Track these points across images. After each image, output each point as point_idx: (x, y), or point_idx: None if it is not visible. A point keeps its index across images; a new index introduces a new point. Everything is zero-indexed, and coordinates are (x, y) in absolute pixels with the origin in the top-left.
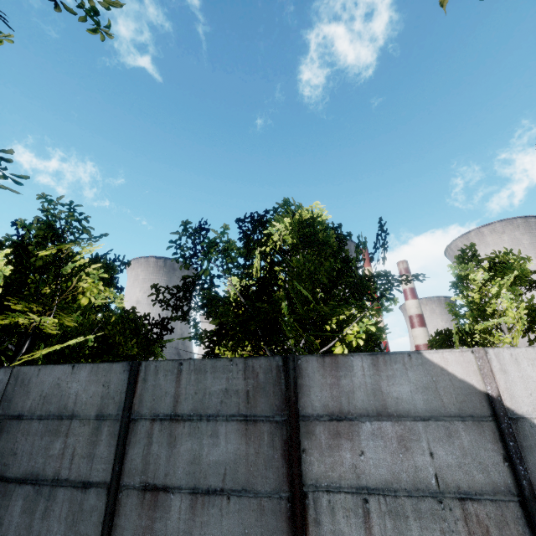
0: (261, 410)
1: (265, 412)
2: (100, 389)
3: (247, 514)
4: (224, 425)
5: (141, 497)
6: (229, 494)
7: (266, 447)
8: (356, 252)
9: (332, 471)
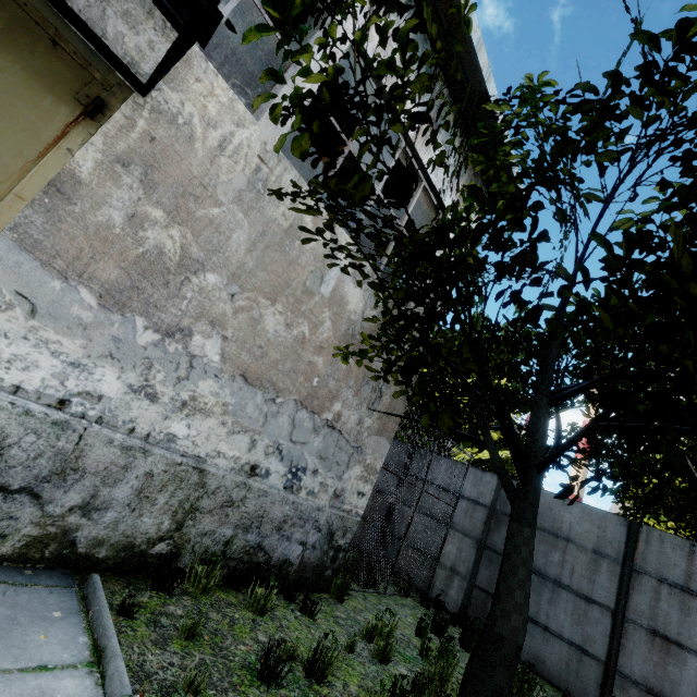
0: None
1: None
2: (594, 529)
3: None
4: None
5: (650, 637)
6: None
7: None
8: None
9: None
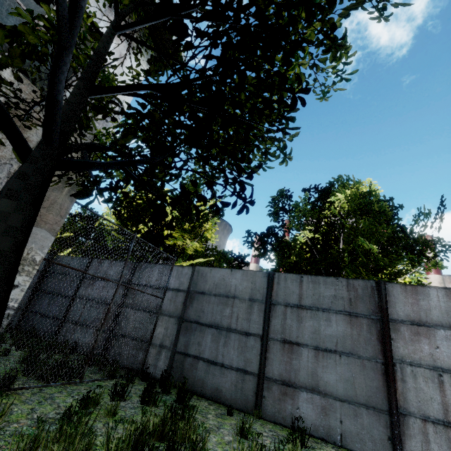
0: (361, 311)
1: (364, 312)
2: (249, 285)
3: (353, 366)
4: (335, 315)
5: (282, 345)
6: (340, 354)
7: (365, 332)
8: (414, 220)
9: (414, 354)
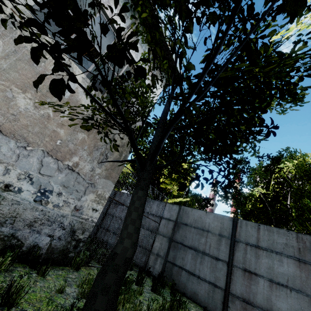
0: (308, 259)
1: None
2: (219, 224)
3: (302, 301)
4: (286, 258)
5: (243, 272)
6: (290, 289)
7: None
8: None
9: None
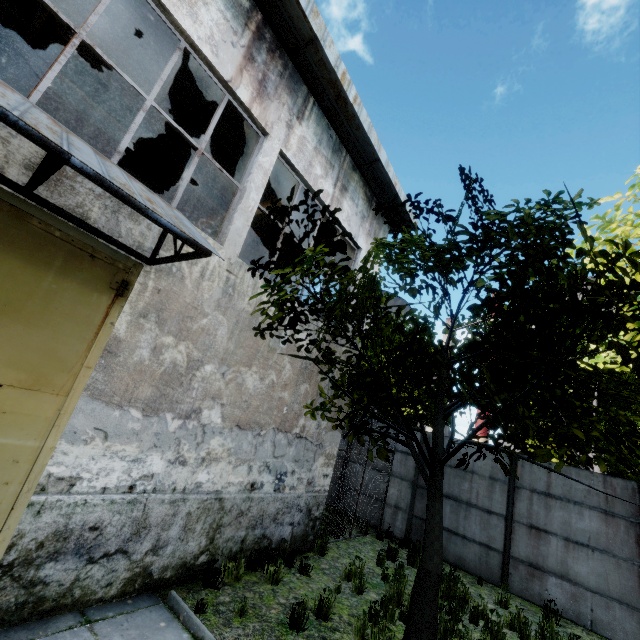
0: (618, 511)
1: (622, 513)
2: (489, 462)
3: (607, 563)
4: (588, 510)
5: (529, 530)
6: (593, 549)
7: (622, 533)
8: None
9: None
